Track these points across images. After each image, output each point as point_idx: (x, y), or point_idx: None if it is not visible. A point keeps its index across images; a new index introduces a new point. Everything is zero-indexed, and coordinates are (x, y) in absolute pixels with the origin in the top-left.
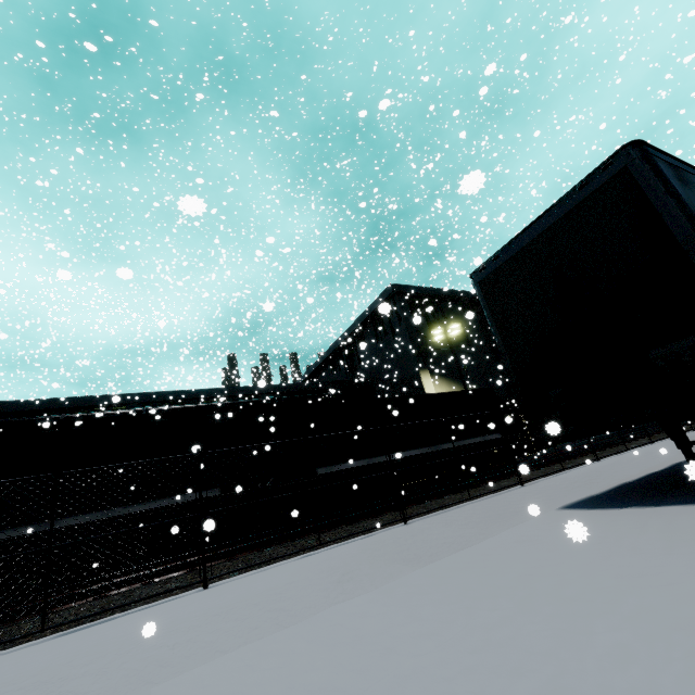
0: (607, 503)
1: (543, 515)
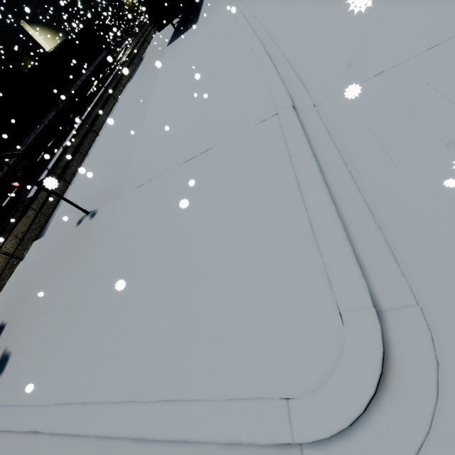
0: (173, 41)
1: (166, 48)
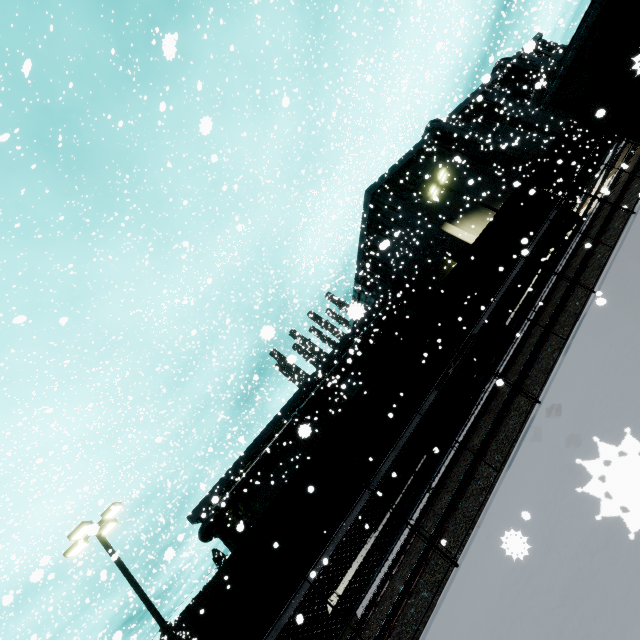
0: None
1: None
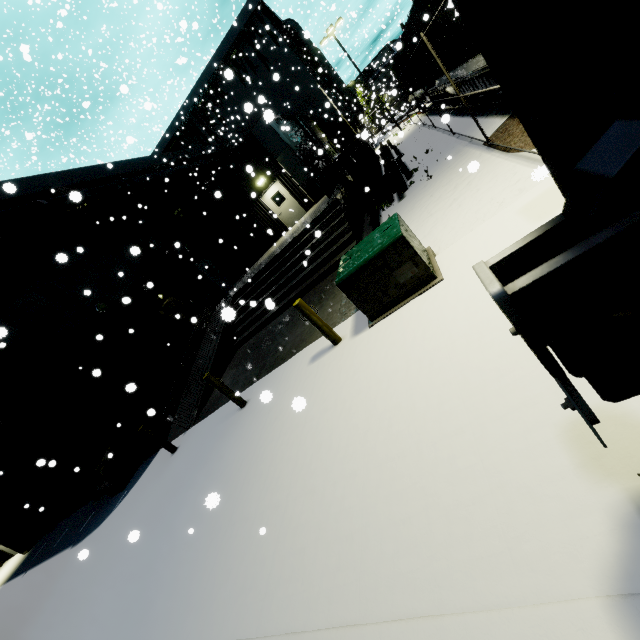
0: None
1: None
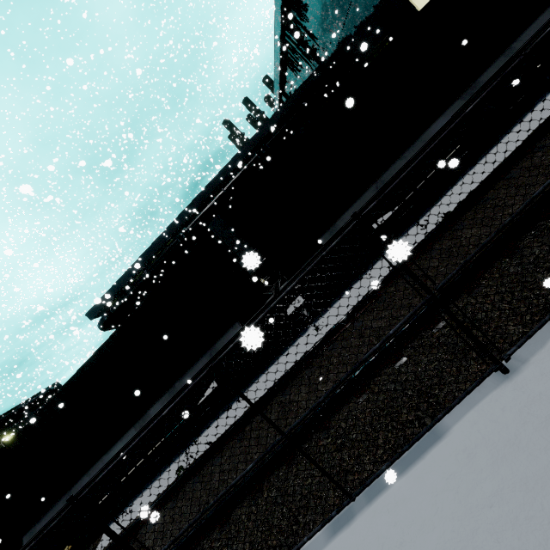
0: None
1: None
